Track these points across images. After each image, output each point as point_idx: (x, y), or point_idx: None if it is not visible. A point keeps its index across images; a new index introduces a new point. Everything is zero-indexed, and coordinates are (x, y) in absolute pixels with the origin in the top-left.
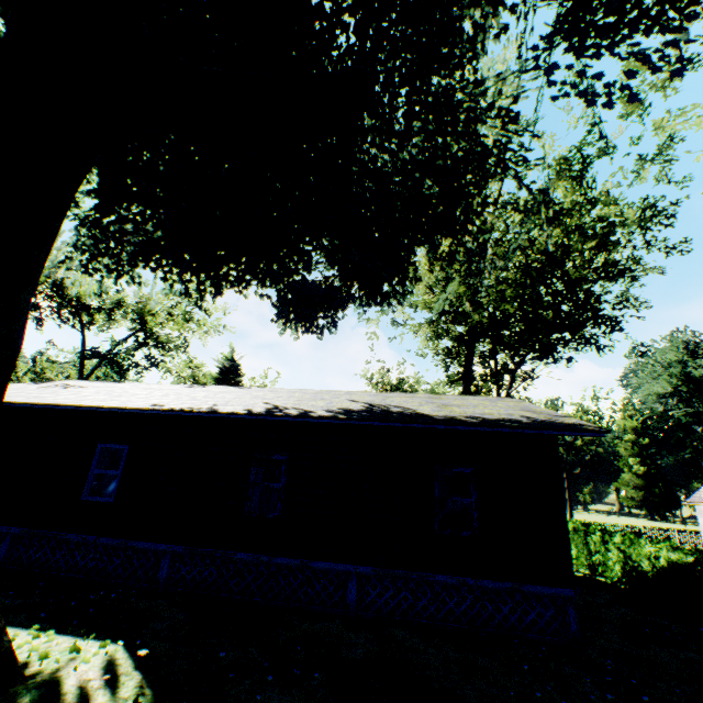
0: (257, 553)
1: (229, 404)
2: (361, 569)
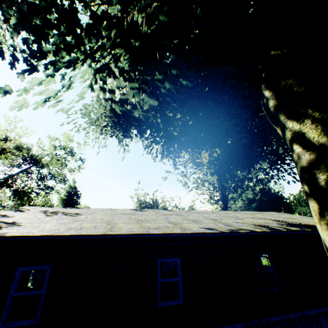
0: (278, 314)
1: (232, 225)
2: (325, 309)
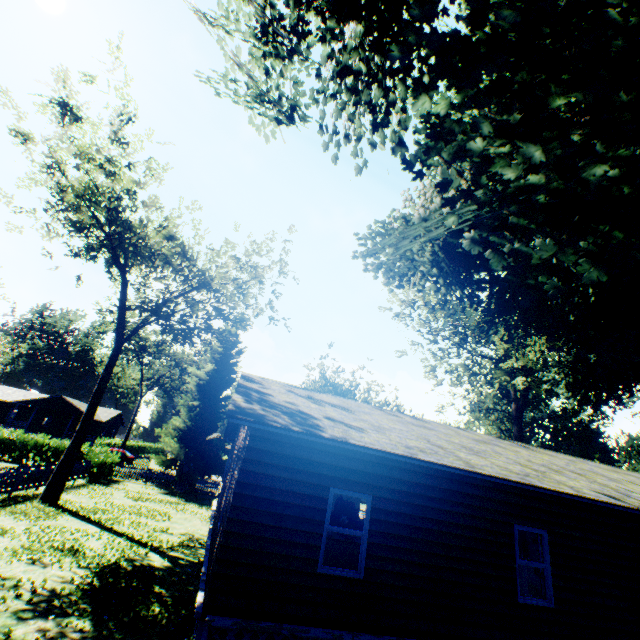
0: None
1: (631, 495)
2: None
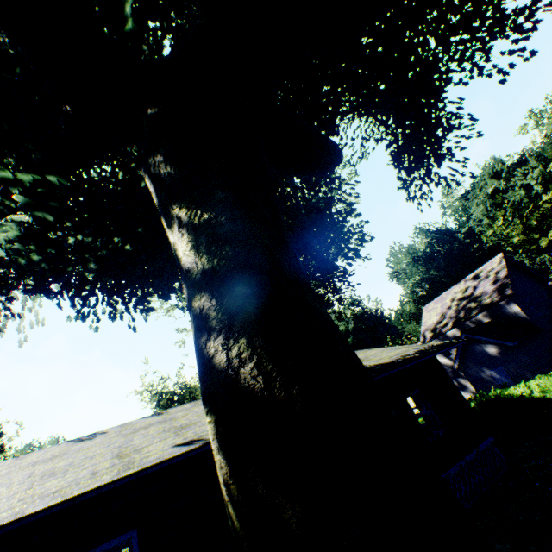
0: None
1: None
2: None
